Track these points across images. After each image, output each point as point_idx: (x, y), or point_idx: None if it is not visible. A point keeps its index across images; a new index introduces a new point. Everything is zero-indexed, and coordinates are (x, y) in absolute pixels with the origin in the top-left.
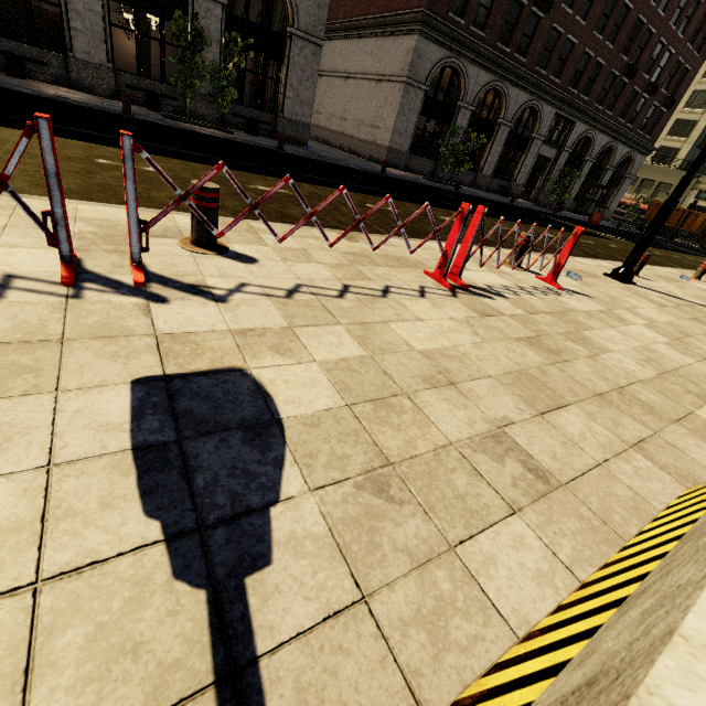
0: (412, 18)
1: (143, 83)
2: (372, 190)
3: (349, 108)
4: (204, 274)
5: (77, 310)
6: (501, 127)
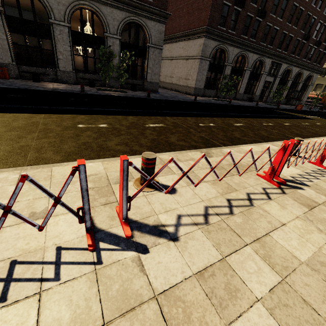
0: (201, 31)
1: (87, 76)
2: (196, 113)
3: (174, 72)
4: (156, 211)
5: (103, 279)
6: (246, 71)
